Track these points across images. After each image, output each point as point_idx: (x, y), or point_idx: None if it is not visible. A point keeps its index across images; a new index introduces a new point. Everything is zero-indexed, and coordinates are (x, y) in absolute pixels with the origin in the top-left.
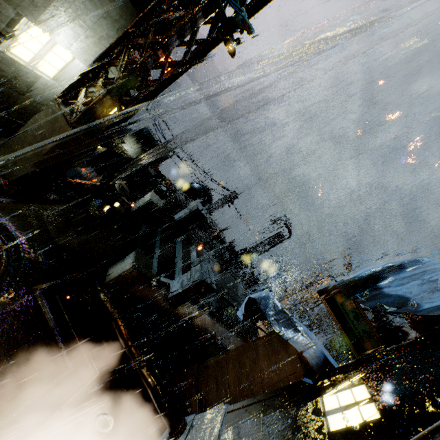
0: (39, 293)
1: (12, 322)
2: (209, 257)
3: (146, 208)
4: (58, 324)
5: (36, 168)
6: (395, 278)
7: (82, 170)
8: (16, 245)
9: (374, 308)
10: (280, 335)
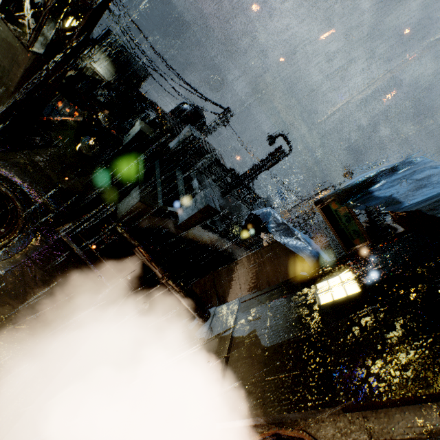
0: (63, 233)
1: (50, 259)
2: (210, 183)
3: (138, 140)
4: (89, 256)
5: (10, 110)
6: (386, 182)
7: (58, 105)
8: (24, 194)
9: (369, 211)
10: (281, 243)
